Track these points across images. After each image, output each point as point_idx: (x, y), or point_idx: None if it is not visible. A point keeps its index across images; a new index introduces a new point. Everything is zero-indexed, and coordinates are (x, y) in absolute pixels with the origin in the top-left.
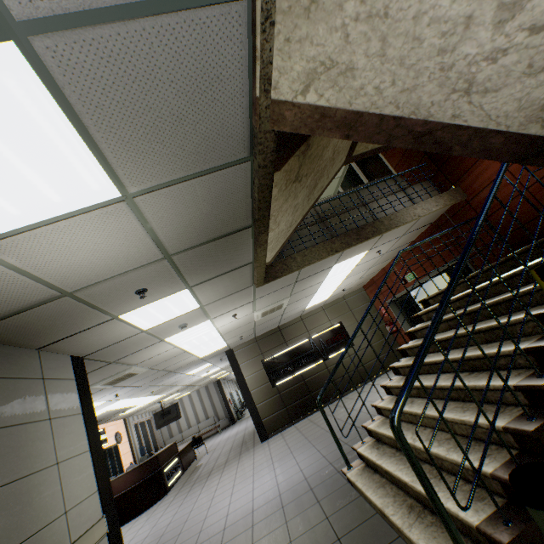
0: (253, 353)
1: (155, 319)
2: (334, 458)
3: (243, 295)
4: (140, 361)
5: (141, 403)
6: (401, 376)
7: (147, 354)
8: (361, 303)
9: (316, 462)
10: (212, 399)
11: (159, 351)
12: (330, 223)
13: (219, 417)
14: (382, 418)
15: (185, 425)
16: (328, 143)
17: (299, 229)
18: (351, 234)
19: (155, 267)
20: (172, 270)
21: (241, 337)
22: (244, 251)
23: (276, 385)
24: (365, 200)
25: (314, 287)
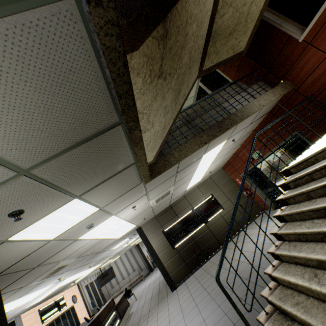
0: (155, 227)
1: (57, 229)
2: (236, 318)
3: (136, 191)
4: (65, 257)
5: (85, 273)
6: (286, 241)
7: (68, 251)
8: (223, 179)
9: (220, 321)
10: (135, 258)
11: (79, 246)
12: (195, 123)
13: (142, 269)
14: (280, 287)
15: (120, 278)
16: (184, 43)
17: (172, 131)
18: (214, 127)
19: (15, 186)
20: (44, 185)
21: (145, 218)
22: (122, 153)
23: (175, 247)
24: (218, 102)
25: (191, 174)
